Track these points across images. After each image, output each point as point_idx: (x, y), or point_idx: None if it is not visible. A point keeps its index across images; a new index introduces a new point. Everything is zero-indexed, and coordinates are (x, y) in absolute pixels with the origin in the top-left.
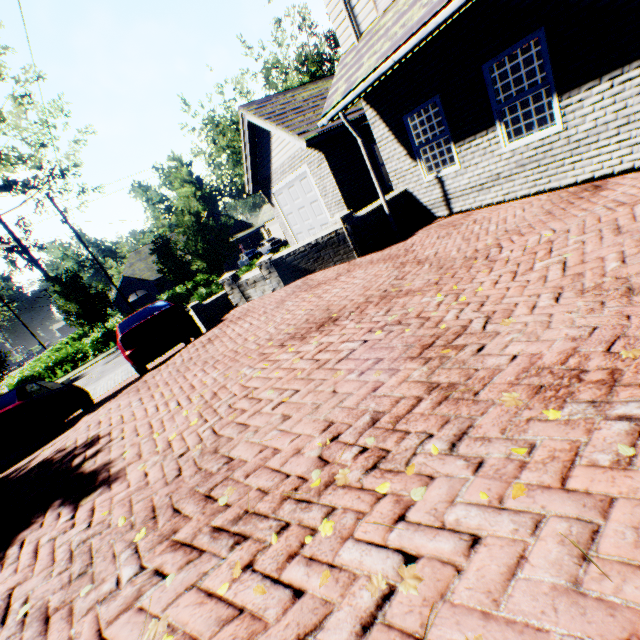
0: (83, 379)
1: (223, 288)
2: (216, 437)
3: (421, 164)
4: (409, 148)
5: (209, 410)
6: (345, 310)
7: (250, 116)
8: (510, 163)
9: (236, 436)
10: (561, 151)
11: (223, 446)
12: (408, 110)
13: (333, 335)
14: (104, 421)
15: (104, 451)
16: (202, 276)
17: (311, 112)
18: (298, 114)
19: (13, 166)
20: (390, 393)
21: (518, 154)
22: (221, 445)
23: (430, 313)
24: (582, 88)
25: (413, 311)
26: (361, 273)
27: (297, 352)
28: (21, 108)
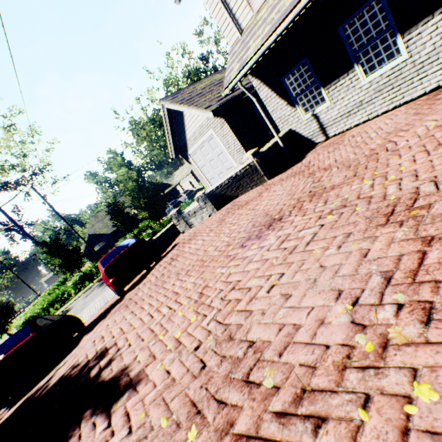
0: (70, 311)
1: (163, 227)
2: (224, 326)
3: (299, 108)
4: (288, 99)
5: (203, 306)
6: (283, 211)
7: (168, 104)
8: (369, 91)
9: (244, 321)
10: (409, 73)
11: (236, 332)
12: (284, 73)
13: (286, 228)
14: (106, 335)
15: (116, 359)
16: (143, 224)
17: (209, 94)
18: (201, 97)
19: (7, 172)
20: (384, 254)
21: (375, 83)
22: (233, 332)
23: (368, 193)
24: (419, 24)
25: (350, 196)
26: (279, 187)
27: (260, 247)
28: (9, 134)
